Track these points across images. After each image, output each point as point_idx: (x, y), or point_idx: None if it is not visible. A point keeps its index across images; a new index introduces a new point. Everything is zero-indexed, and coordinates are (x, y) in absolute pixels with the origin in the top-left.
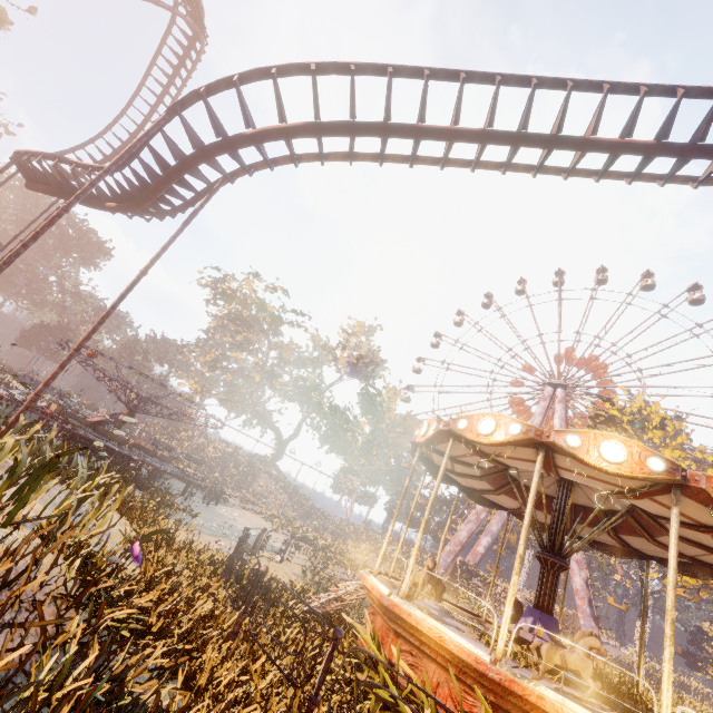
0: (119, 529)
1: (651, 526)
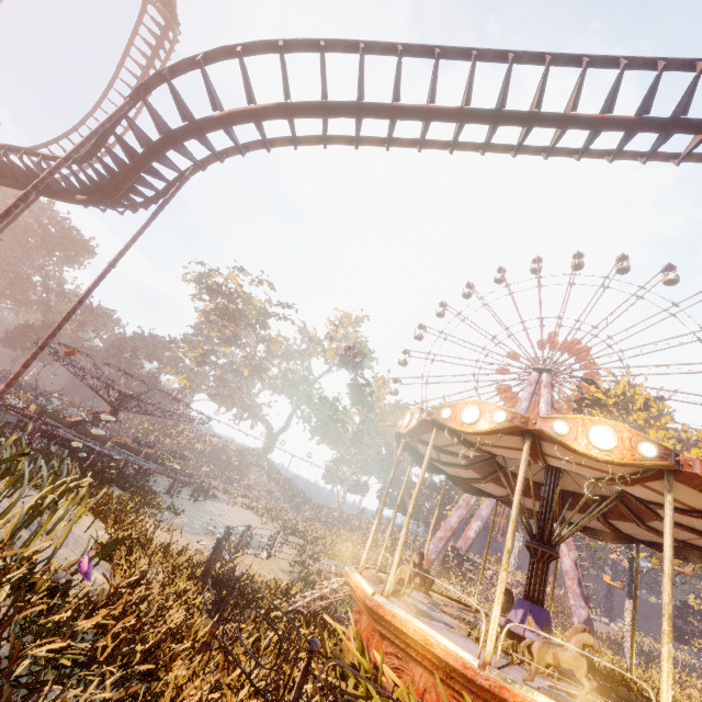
0: (90, 534)
1: (641, 511)
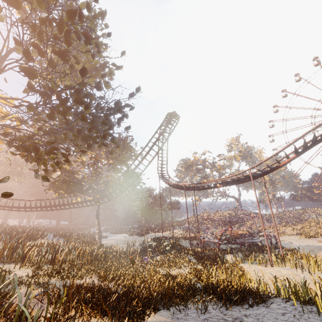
0: None
1: None
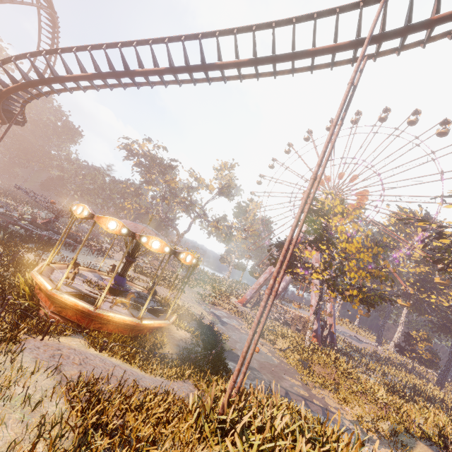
0: None
1: None
